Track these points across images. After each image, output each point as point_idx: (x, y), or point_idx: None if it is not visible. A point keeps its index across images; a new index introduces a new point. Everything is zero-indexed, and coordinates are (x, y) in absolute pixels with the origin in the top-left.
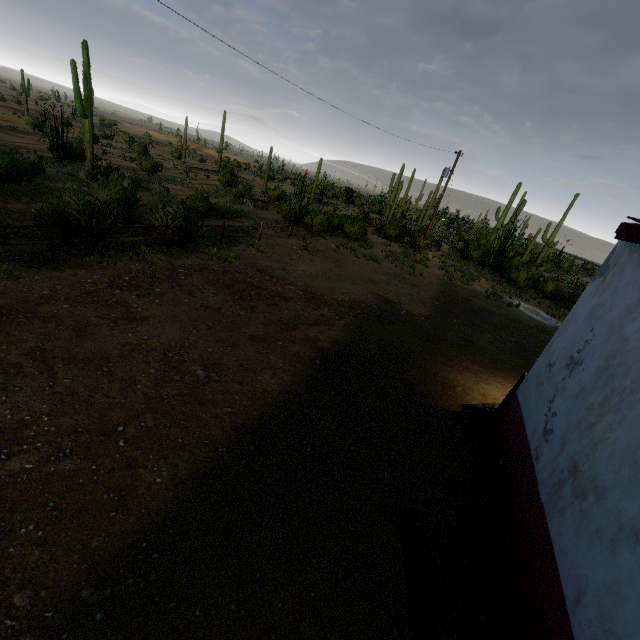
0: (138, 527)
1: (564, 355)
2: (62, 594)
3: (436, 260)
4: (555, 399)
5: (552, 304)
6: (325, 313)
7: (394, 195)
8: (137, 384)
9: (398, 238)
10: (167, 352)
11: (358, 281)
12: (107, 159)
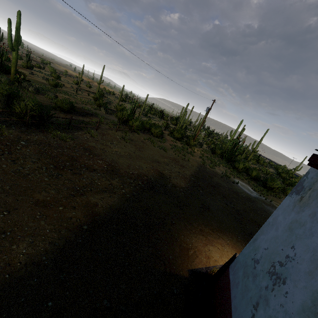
0: None
1: (267, 258)
2: None
3: (198, 152)
4: (258, 308)
5: (255, 183)
6: (114, 183)
7: (182, 117)
8: None
9: (180, 139)
10: None
11: (149, 161)
12: (32, 77)
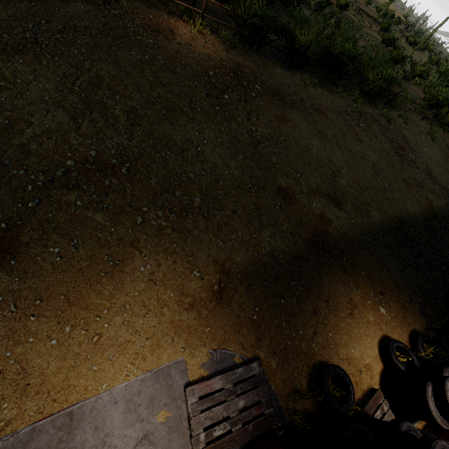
0: (373, 225)
1: None
2: (360, 227)
3: None
4: None
5: None
6: (436, 189)
7: None
8: (366, 174)
9: None
10: (373, 166)
11: None
12: None
